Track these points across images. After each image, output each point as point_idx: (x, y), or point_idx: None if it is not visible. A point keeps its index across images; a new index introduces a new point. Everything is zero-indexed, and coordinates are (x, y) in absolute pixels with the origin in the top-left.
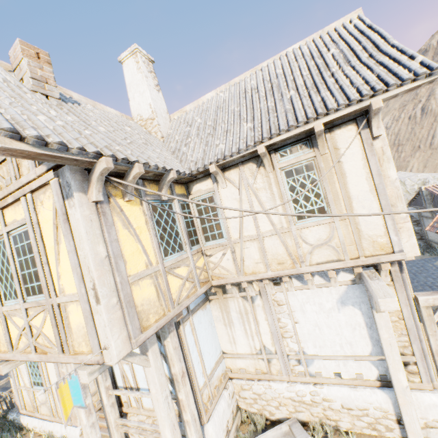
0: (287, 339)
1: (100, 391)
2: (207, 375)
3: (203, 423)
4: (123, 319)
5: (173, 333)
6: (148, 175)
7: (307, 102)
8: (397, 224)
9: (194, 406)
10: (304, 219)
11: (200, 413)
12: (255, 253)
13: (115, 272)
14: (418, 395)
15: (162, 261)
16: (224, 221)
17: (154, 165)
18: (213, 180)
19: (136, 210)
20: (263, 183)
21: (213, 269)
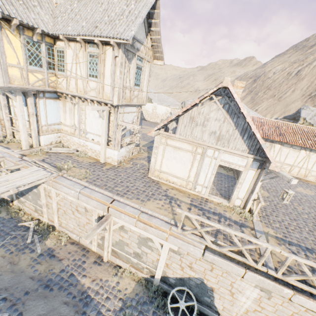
0: (82, 124)
1: (3, 113)
2: (48, 123)
3: (40, 135)
4: (2, 75)
5: (32, 98)
6: (26, 26)
7: (103, 27)
8: (115, 92)
9: (36, 126)
10: (91, 77)
11: (40, 131)
12: (74, 84)
13: (1, 58)
14: (109, 149)
15: (27, 66)
16: (65, 65)
17: (26, 23)
18: (65, 43)
19: (16, 39)
20: (82, 55)
21: (59, 84)
